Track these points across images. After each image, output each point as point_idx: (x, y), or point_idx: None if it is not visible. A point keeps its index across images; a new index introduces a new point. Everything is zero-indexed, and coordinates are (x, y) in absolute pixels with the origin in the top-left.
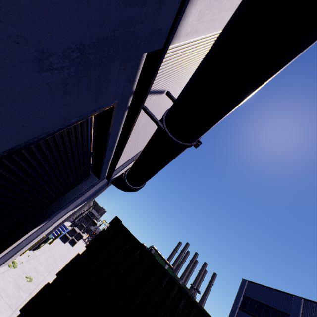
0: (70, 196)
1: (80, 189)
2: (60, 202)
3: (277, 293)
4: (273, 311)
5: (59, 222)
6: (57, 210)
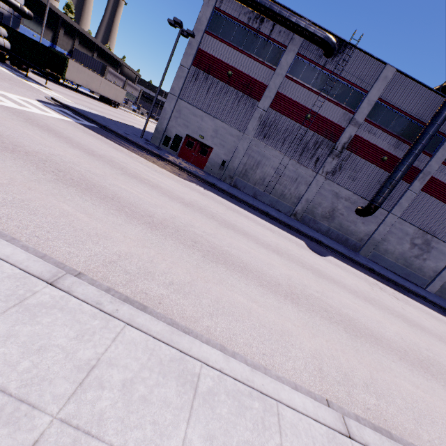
0: None
1: (1, 21)
2: None
3: None
4: None
5: None
6: None
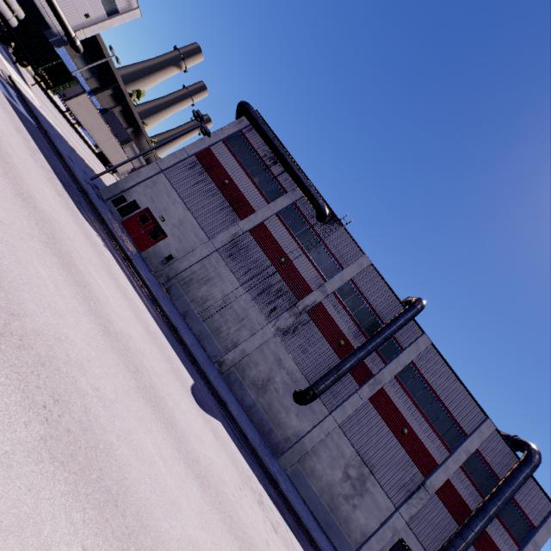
0: None
1: (43, 30)
2: None
3: None
4: None
5: None
6: None
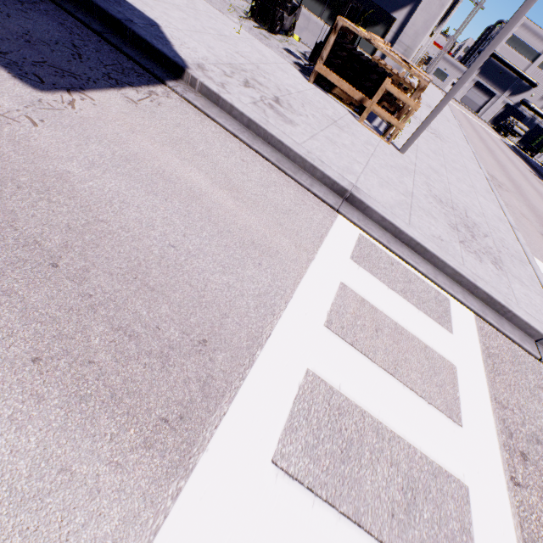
0: None
1: None
2: None
3: None
4: None
5: None
6: None
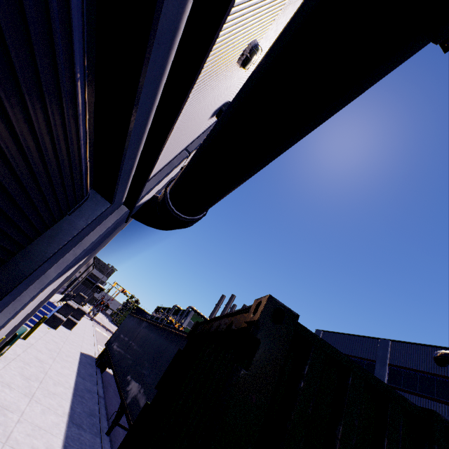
0: (43, 248)
1: (69, 229)
2: (18, 266)
3: (360, 340)
4: (355, 360)
5: (30, 309)
6: (13, 286)
